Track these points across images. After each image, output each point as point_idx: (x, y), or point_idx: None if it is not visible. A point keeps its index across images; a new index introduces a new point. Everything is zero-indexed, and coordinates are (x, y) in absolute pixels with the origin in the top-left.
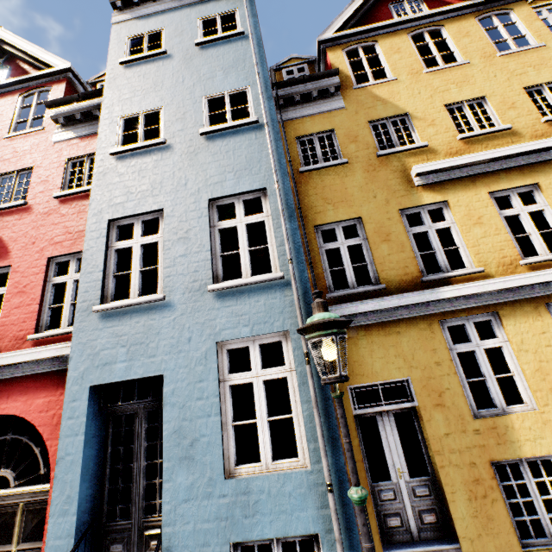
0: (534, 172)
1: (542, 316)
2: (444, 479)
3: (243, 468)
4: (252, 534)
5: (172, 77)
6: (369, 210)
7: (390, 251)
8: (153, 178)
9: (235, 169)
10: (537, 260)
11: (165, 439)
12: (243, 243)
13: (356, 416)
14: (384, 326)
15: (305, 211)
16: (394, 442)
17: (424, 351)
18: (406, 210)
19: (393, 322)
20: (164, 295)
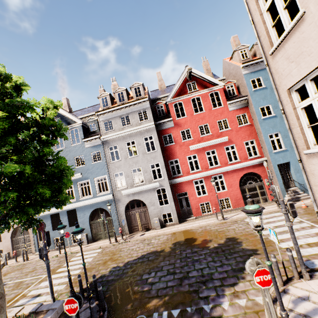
0: None
1: None
2: None
3: None
4: None
5: (269, 95)
6: None
7: None
8: (274, 124)
9: None
10: None
11: (293, 170)
12: None
13: None
14: None
15: None
16: None
17: None
18: None
19: None
20: (286, 148)
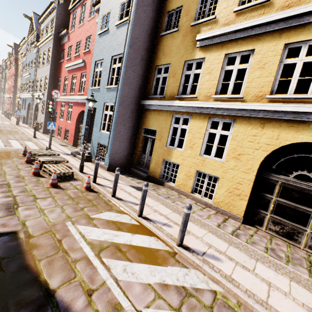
0: (257, 41)
1: (204, 122)
2: (152, 157)
3: (103, 131)
4: (100, 141)
5: None
6: (175, 60)
7: (172, 82)
8: (104, 46)
9: (119, 44)
10: (218, 97)
11: (94, 121)
12: (115, 74)
13: (145, 136)
14: (158, 111)
15: (155, 58)
16: (149, 146)
17: (164, 123)
18: (188, 61)
19: (161, 111)
20: (99, 87)
